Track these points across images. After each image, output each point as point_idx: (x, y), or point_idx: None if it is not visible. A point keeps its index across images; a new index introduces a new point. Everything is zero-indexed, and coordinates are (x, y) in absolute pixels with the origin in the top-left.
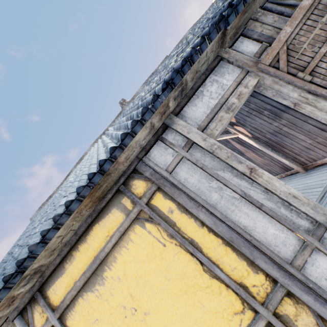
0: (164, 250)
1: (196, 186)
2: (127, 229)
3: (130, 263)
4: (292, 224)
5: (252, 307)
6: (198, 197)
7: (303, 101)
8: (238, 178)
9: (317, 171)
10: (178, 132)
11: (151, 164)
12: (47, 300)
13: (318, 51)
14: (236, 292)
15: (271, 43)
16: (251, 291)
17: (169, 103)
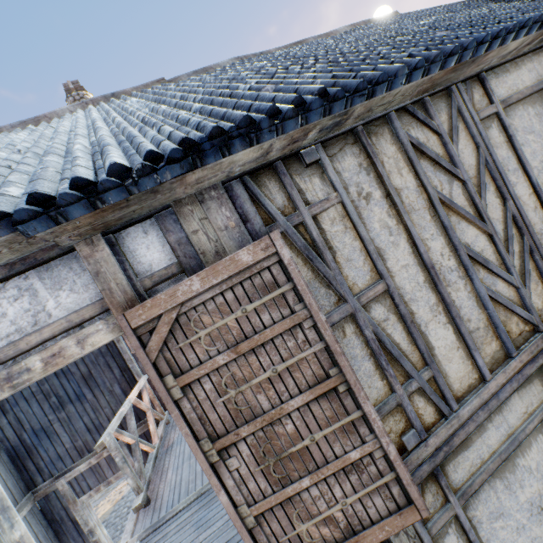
0: None
1: None
2: None
3: None
4: None
5: None
6: None
7: None
8: None
9: None
10: None
11: None
12: None
13: (215, 356)
14: None
15: (188, 270)
16: None
17: None
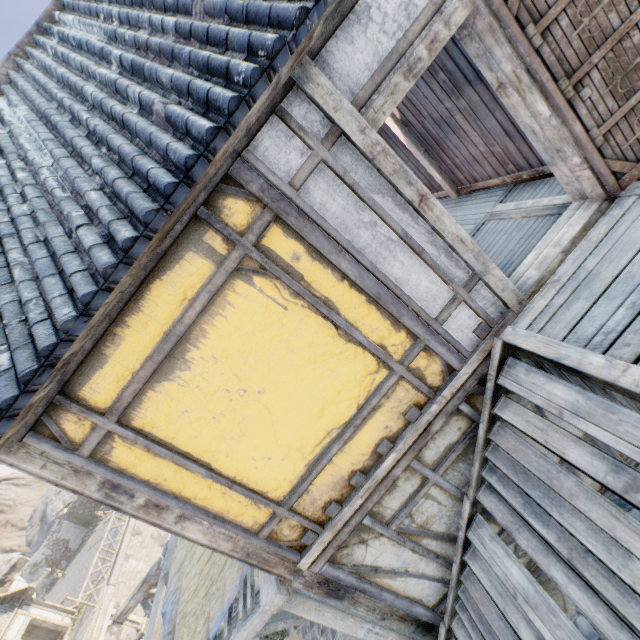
0: (285, 315)
1: (339, 218)
2: (222, 287)
3: (231, 337)
4: (449, 275)
5: (387, 366)
6: (341, 238)
7: (513, 85)
8: (401, 210)
9: (473, 200)
10: (314, 102)
11: (261, 168)
12: (83, 404)
13: None
14: (375, 353)
15: None
16: (389, 351)
17: (315, 31)
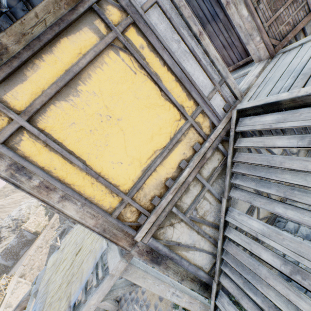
0: (135, 77)
1: (163, 33)
2: (102, 52)
3: (105, 82)
4: (212, 75)
5: (184, 118)
6: (164, 42)
7: (233, 1)
8: (191, 38)
9: None
10: None
11: None
12: (5, 105)
13: None
14: (179, 108)
15: None
16: (185, 110)
17: None
